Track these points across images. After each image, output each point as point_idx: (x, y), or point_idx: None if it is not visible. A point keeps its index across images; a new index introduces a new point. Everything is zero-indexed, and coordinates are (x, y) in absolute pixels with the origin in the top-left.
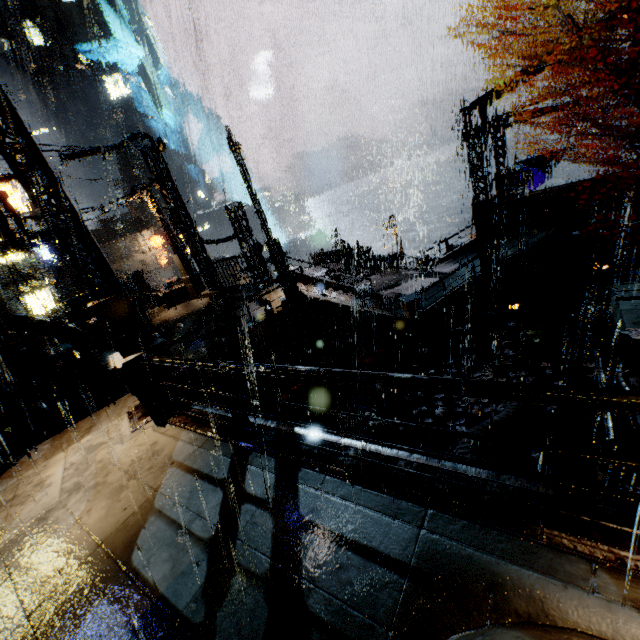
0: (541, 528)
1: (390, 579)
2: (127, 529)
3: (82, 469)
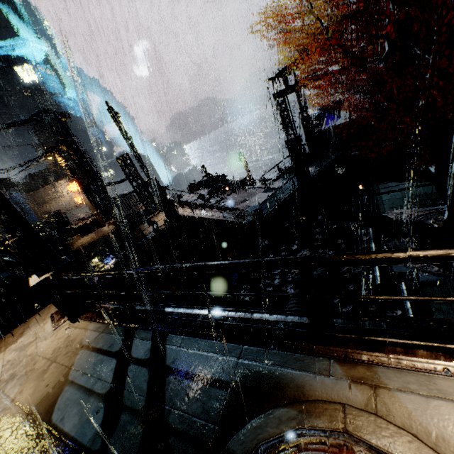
0: (305, 344)
1: (219, 394)
2: (49, 399)
3: (16, 363)
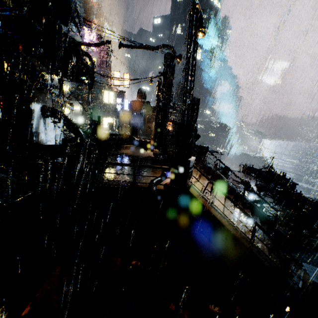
0: None
1: None
2: None
3: None
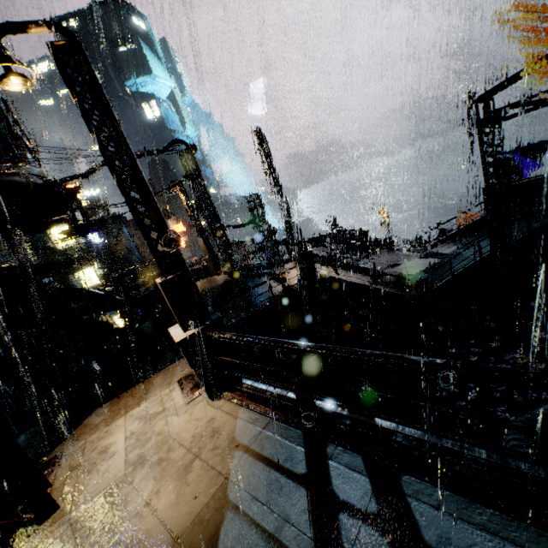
0: None
1: None
2: (203, 525)
3: (143, 440)
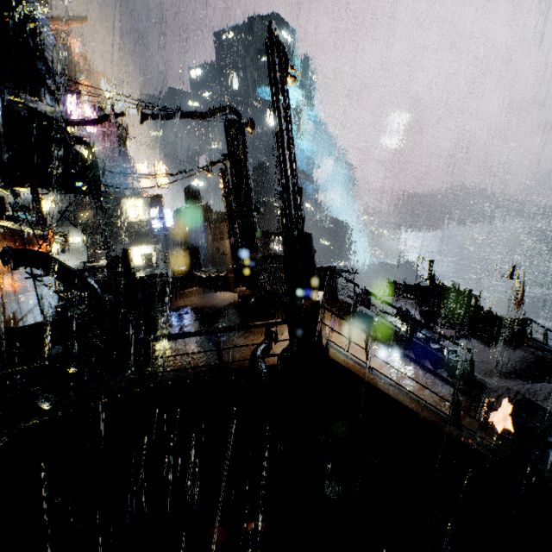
0: None
1: None
2: None
3: None
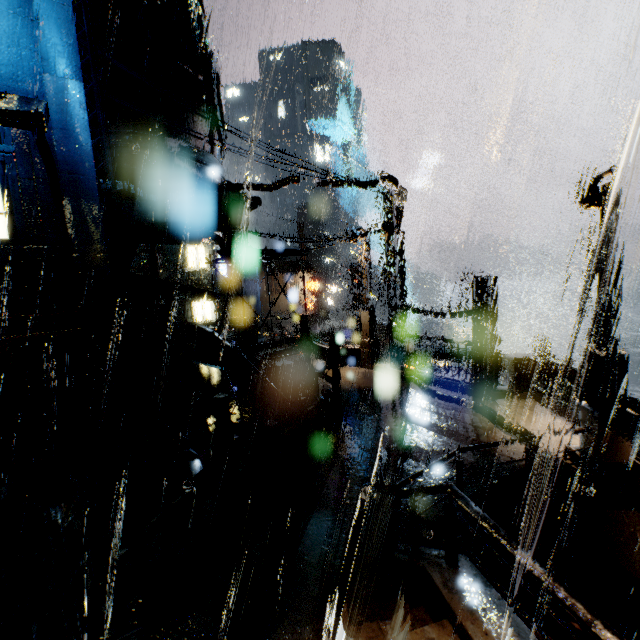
0: None
1: None
2: None
3: None
